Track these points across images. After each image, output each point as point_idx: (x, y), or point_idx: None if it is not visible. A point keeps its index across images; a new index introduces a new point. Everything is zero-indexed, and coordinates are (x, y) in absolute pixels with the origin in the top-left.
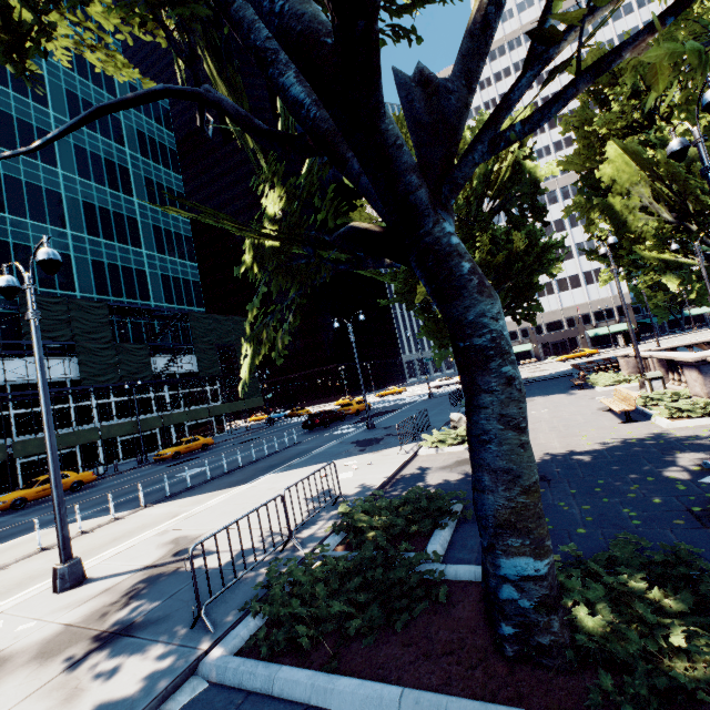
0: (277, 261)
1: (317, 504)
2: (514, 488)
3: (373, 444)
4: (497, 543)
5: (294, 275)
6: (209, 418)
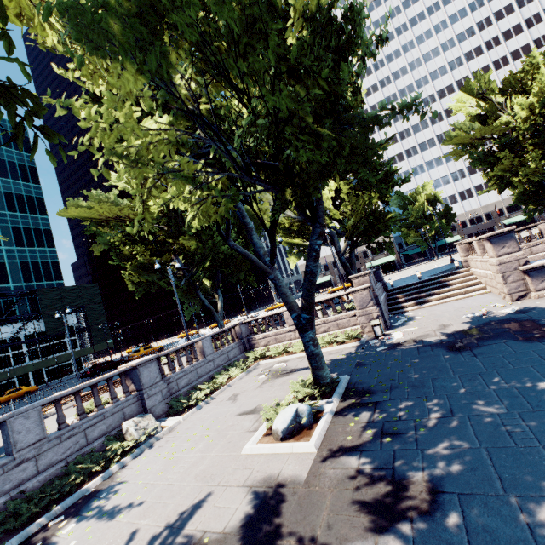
0: None
1: None
2: None
3: None
4: None
5: None
6: (67, 362)
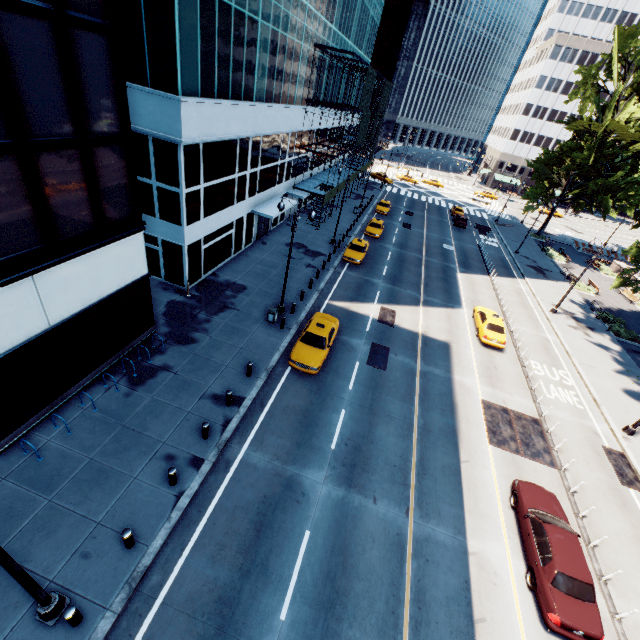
0: None
1: (577, 305)
2: None
3: (543, 273)
4: None
5: None
6: None
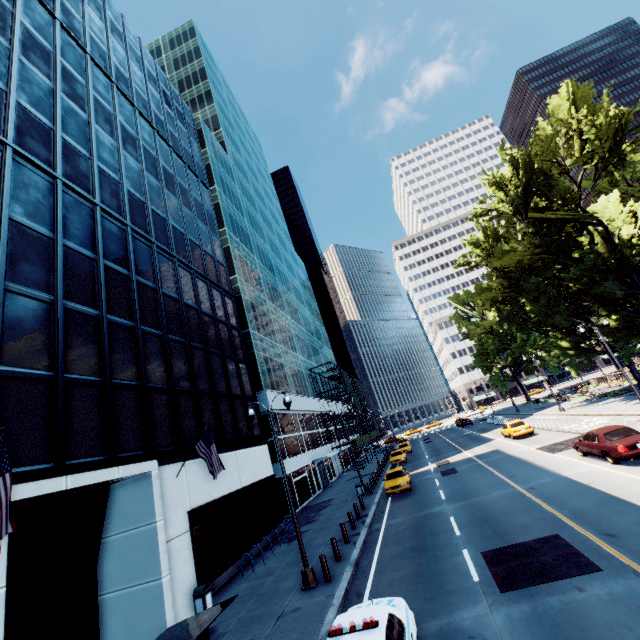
0: (574, 353)
1: (580, 402)
2: (639, 373)
3: (545, 407)
4: (639, 378)
5: (583, 355)
6: None
